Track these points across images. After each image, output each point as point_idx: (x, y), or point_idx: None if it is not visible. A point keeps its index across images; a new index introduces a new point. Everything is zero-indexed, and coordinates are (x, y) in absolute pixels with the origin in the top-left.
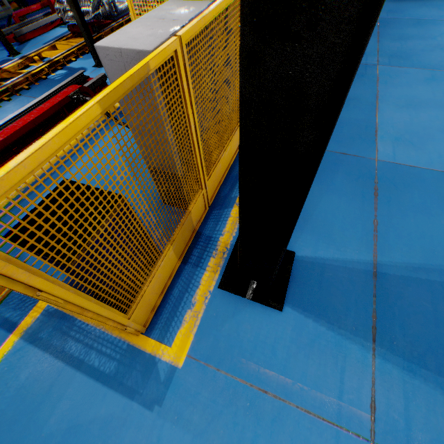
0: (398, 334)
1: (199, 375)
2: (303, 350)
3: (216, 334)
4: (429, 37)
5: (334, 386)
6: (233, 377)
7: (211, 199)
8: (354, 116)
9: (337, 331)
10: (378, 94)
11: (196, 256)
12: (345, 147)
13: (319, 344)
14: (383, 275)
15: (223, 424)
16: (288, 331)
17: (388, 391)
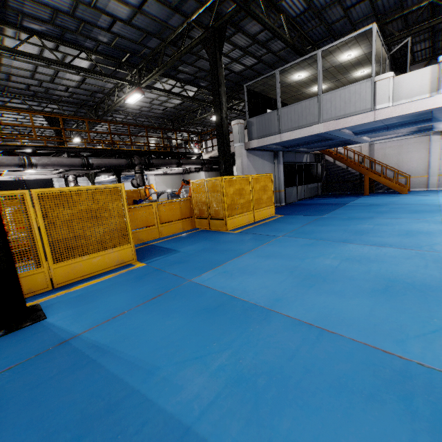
0: (1, 384)
1: None
2: None
3: None
4: (345, 225)
5: None
6: None
7: (60, 283)
8: (217, 258)
9: None
10: (254, 249)
11: None
12: (182, 272)
13: None
14: (66, 344)
15: None
16: None
17: None
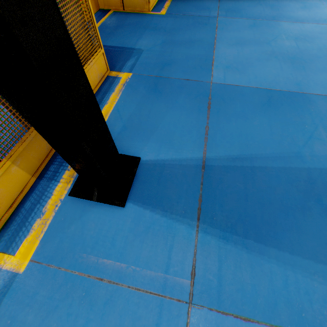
0: (218, 210)
1: (39, 276)
2: (139, 237)
3: (61, 236)
4: None
5: (162, 262)
6: (73, 271)
7: None
8: (197, 52)
9: (169, 217)
10: (216, 37)
11: (52, 171)
12: (188, 75)
13: (153, 229)
14: (209, 167)
15: (57, 317)
16: (128, 223)
17: (206, 258)
